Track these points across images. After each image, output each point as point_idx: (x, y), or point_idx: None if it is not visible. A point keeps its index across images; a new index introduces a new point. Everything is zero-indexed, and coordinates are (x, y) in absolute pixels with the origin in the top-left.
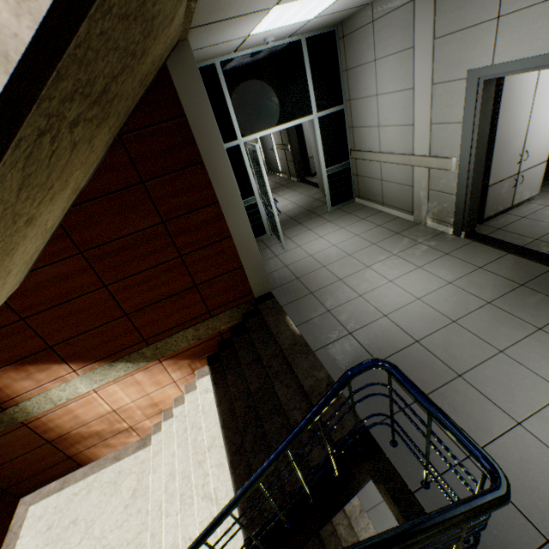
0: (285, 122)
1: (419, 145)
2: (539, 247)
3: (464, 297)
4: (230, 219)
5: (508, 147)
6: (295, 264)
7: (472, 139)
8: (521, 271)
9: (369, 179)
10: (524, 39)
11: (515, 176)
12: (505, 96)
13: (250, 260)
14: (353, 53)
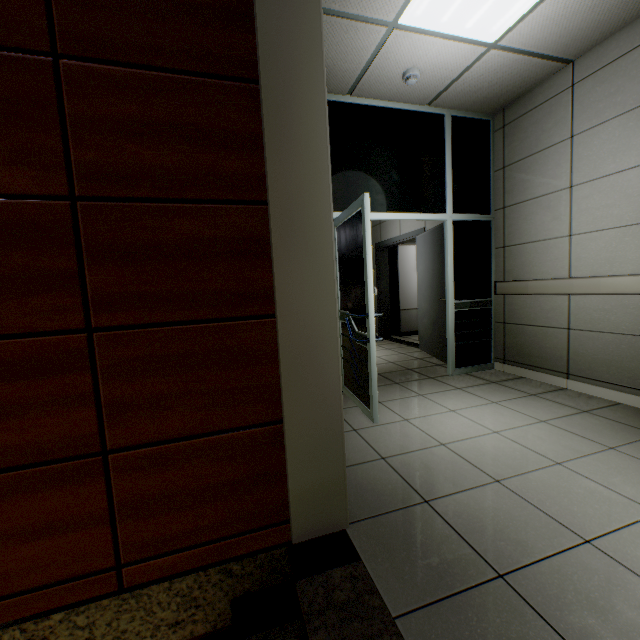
0: (403, 210)
1: None
2: None
3: None
4: (285, 260)
5: None
6: (407, 458)
7: None
8: None
9: (534, 328)
10: None
11: None
12: None
13: (311, 406)
14: (522, 141)
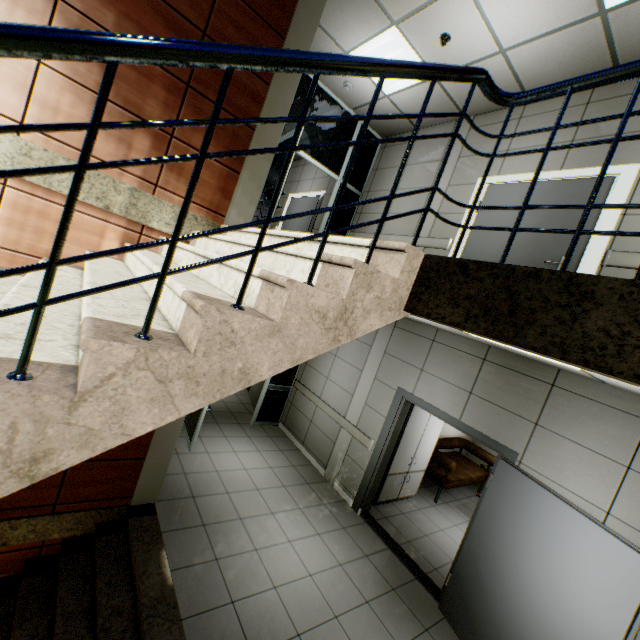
0: None
1: (352, 413)
2: (410, 550)
3: (349, 587)
4: None
5: (406, 449)
6: (197, 475)
7: (389, 433)
8: (395, 572)
9: (301, 413)
10: (432, 392)
11: (406, 473)
12: (414, 414)
13: (159, 455)
14: None
